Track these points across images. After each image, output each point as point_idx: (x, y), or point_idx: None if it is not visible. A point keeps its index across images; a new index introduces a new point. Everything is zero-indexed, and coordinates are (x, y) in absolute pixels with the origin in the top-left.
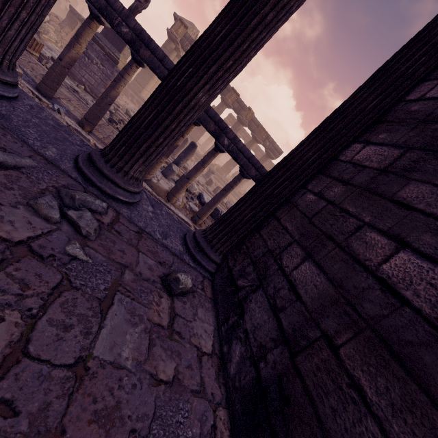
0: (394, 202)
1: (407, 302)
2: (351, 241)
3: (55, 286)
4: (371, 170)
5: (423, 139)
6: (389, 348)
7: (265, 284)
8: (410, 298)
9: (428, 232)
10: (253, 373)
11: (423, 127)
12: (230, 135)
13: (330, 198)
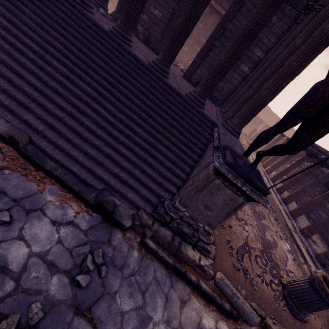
0: None
1: (157, 18)
2: (150, 9)
3: None
4: None
5: None
6: (157, 24)
7: (139, 22)
8: (157, 17)
9: (158, 6)
10: (144, 37)
11: None
12: None
13: None
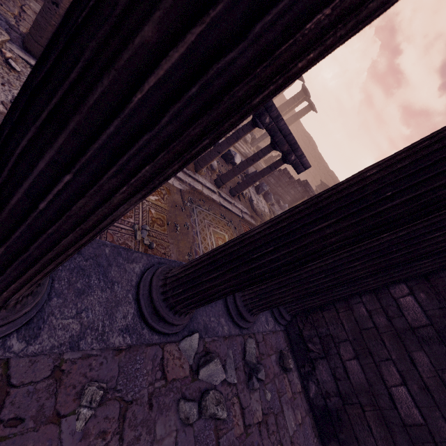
0: (409, 357)
1: (397, 409)
2: (382, 365)
3: (275, 422)
4: (406, 321)
5: (440, 325)
6: (384, 421)
7: (328, 358)
8: (398, 408)
9: (416, 384)
10: (323, 402)
11: (445, 313)
12: (273, 114)
13: (376, 323)
